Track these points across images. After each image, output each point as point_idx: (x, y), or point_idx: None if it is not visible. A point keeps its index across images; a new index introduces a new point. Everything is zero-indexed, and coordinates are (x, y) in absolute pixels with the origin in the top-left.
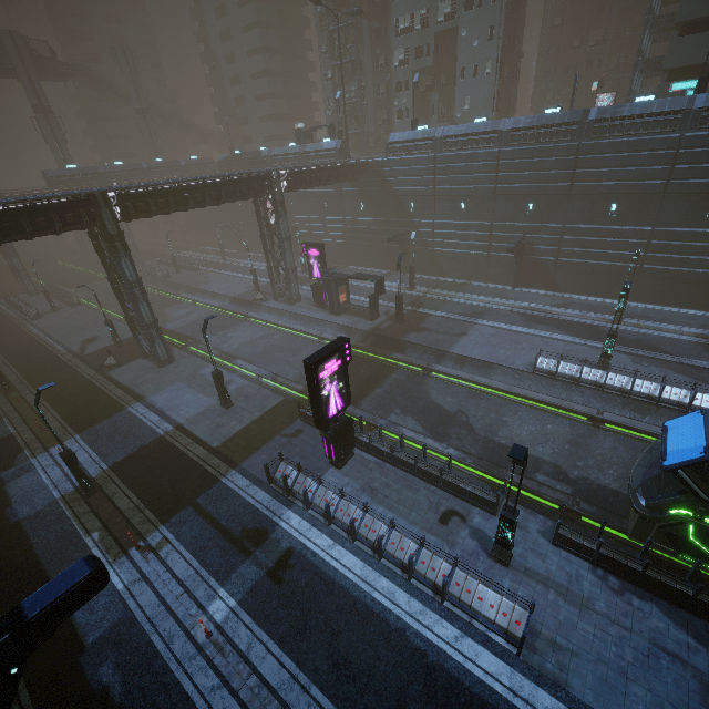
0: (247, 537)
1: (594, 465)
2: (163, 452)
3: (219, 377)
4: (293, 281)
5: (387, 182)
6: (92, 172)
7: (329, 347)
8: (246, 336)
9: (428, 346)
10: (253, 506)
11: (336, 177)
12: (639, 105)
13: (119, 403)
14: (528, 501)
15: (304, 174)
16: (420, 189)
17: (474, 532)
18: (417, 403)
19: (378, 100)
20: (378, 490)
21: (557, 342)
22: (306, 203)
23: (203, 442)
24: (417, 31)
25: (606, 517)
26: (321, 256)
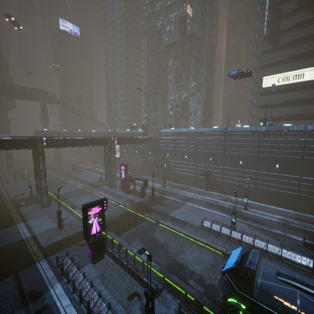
0: (30, 295)
1: (219, 278)
2: (19, 247)
3: (59, 213)
4: (114, 178)
5: (159, 145)
6: (53, 132)
7: (96, 201)
8: (87, 199)
9: (160, 211)
10: (43, 279)
11: (138, 142)
12: (244, 128)
13: (14, 222)
14: (180, 294)
15: (125, 139)
16: (170, 149)
17: (142, 306)
18: (147, 237)
19: (162, 119)
20: (106, 277)
21: (217, 215)
22: (129, 150)
23: (39, 244)
24: (176, 100)
25: (213, 307)
26: (125, 169)
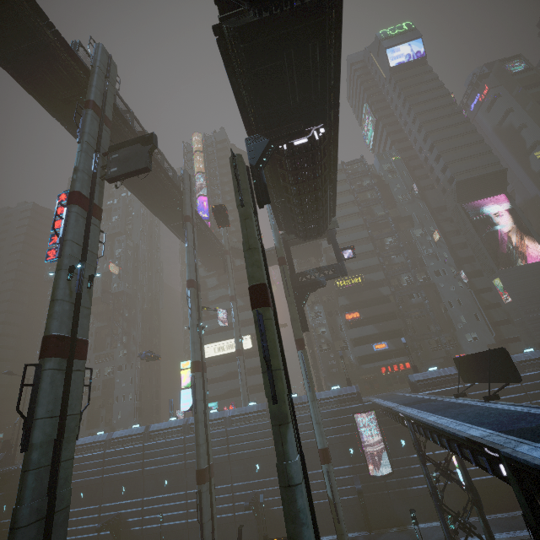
0: None
1: None
2: None
3: None
4: None
5: None
6: None
7: None
8: None
9: None
10: None
11: None
12: (168, 423)
13: None
14: None
15: None
16: None
17: None
18: None
19: None
20: None
21: None
22: None
23: None
24: (93, 378)
25: None
26: None
